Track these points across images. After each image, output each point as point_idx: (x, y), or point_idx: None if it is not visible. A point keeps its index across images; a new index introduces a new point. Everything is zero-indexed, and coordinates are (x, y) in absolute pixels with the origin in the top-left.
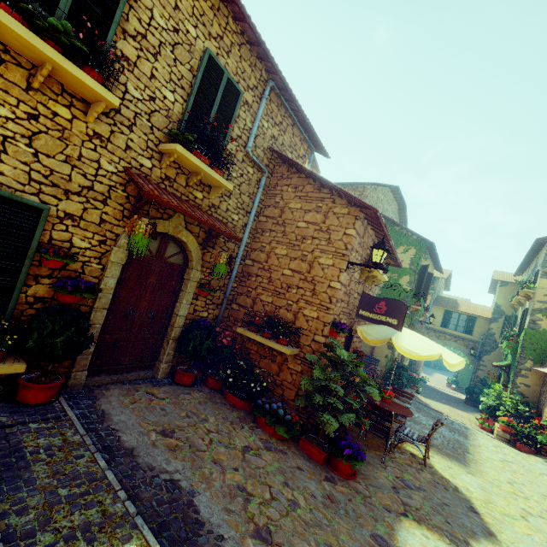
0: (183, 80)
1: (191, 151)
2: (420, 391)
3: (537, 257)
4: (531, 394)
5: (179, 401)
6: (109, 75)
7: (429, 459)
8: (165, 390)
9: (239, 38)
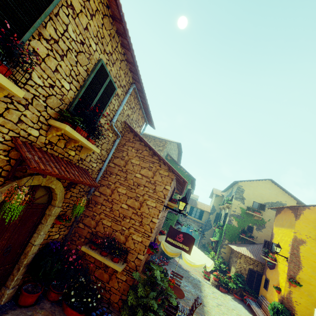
0: (79, 76)
1: (75, 127)
2: None
3: (232, 187)
4: (226, 257)
5: None
6: (16, 64)
7: None
8: None
9: (122, 57)
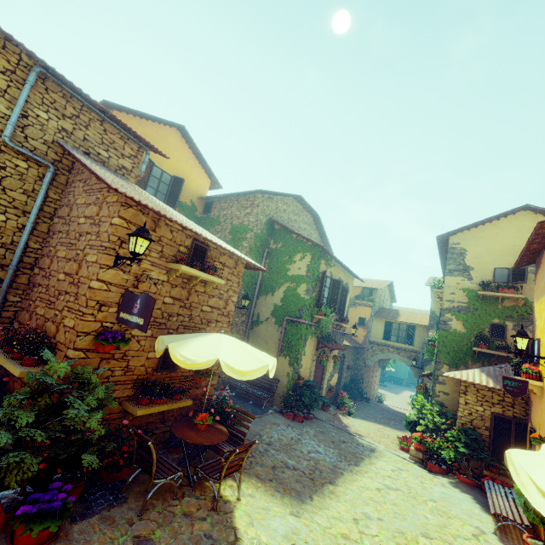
0: None
1: None
2: (353, 411)
3: None
4: (450, 403)
5: None
6: None
7: (239, 500)
8: None
9: None
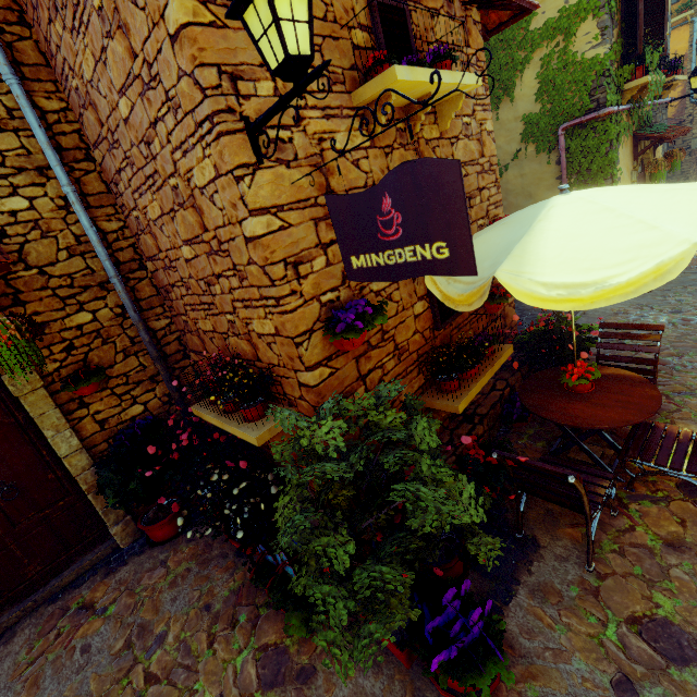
0: None
1: None
2: None
3: None
4: None
5: (132, 600)
6: None
7: None
8: (121, 576)
9: None
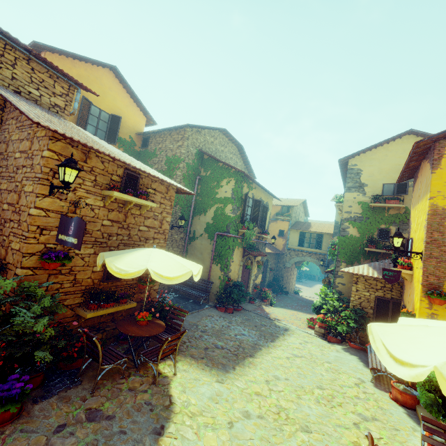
0: None
1: None
2: (274, 302)
3: None
4: (346, 291)
5: None
6: None
7: (175, 375)
8: None
9: None
